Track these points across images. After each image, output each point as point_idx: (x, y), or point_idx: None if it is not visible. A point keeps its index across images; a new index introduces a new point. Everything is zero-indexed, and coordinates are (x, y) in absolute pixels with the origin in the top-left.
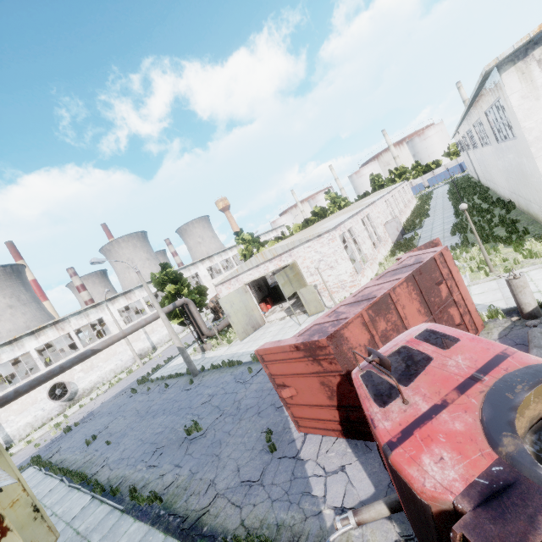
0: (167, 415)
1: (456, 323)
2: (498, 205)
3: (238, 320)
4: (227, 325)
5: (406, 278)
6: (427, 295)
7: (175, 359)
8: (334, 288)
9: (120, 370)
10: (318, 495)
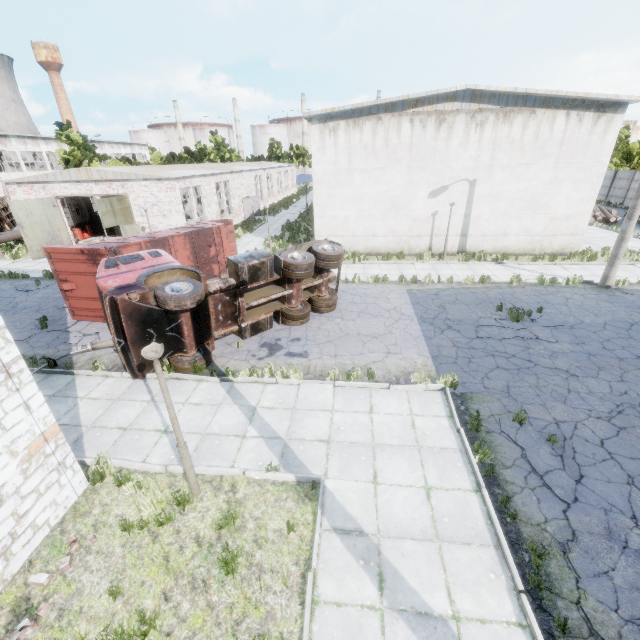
0: None
1: (215, 274)
2: None
3: (35, 235)
4: (16, 239)
5: (186, 233)
6: (199, 250)
7: None
8: None
9: None
10: (72, 343)
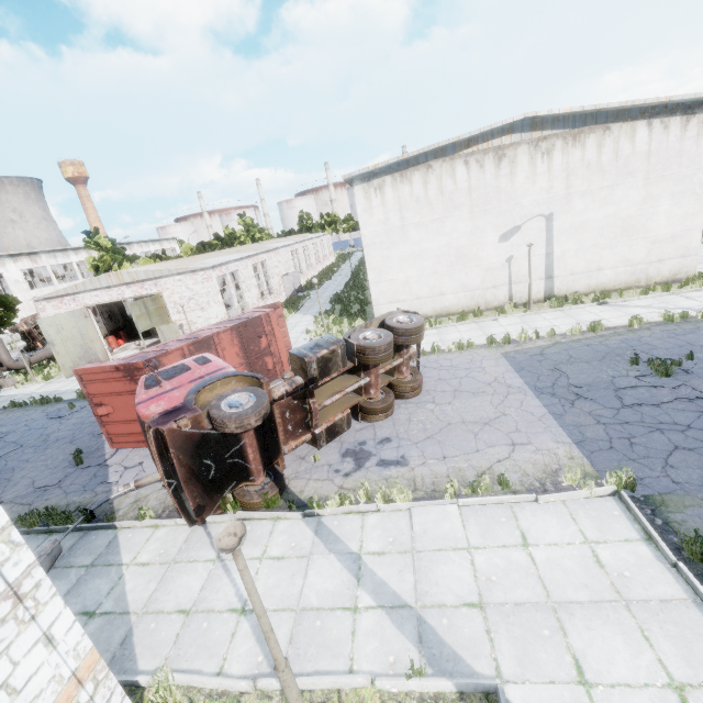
0: None
1: (269, 368)
2: None
3: (67, 351)
4: (48, 358)
5: (232, 327)
6: (248, 343)
7: None
8: None
9: None
10: (112, 481)
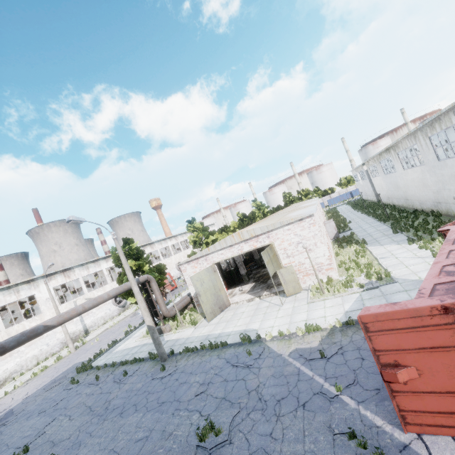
0: (143, 412)
1: None
2: (420, 214)
3: (207, 299)
4: (184, 306)
5: None
6: None
7: (122, 343)
8: (310, 270)
9: (44, 356)
10: None
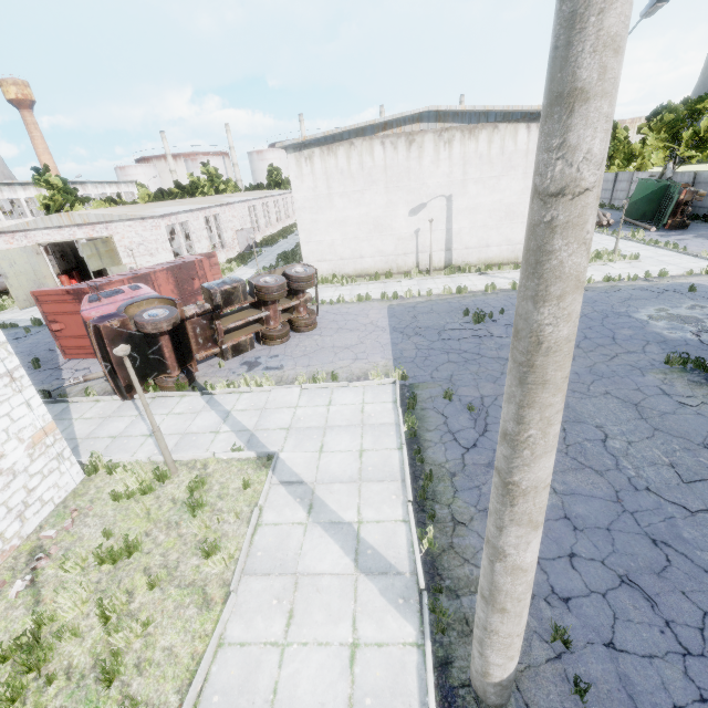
0: None
1: None
2: None
3: (20, 285)
4: (0, 291)
5: (167, 268)
6: (182, 283)
7: None
8: None
9: None
10: (65, 378)
